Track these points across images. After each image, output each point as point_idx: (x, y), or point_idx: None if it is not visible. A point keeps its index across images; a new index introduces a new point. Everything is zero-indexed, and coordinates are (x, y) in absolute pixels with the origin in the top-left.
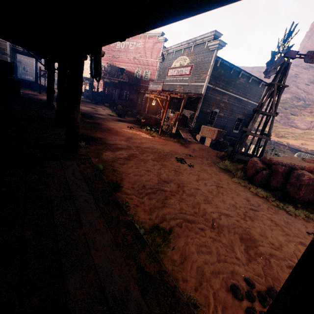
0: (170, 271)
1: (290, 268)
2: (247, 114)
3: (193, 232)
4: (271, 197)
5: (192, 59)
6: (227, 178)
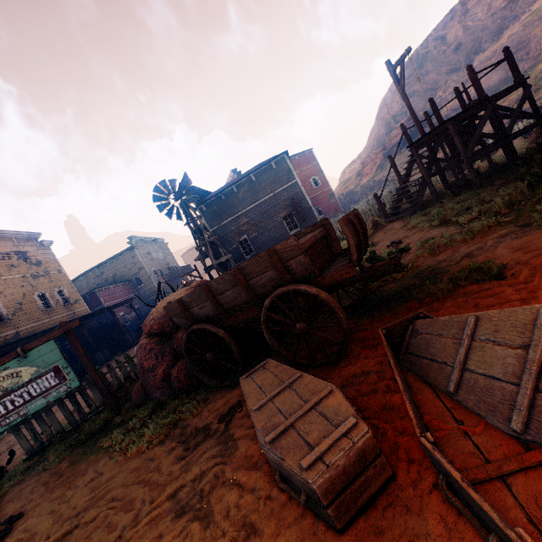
0: None
1: None
2: (291, 202)
3: None
4: None
5: None
6: None
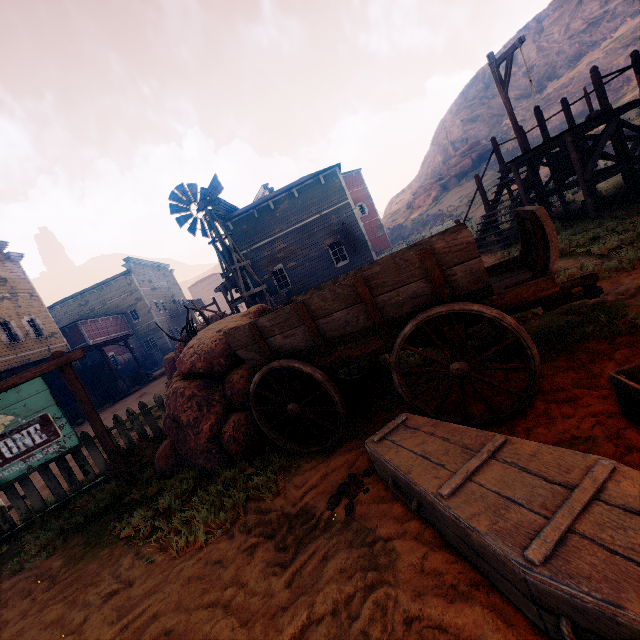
0: None
1: None
2: (341, 227)
3: None
4: None
5: None
6: None
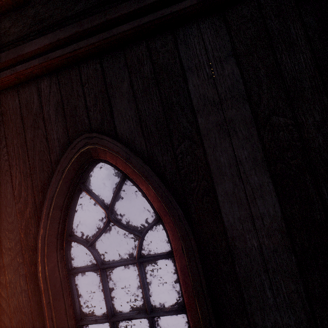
0: None
1: None
2: None
3: None
4: None
5: None
6: None
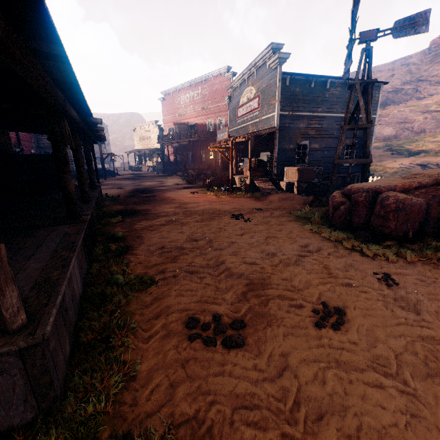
0: (132, 308)
1: (292, 306)
2: (360, 134)
3: (186, 281)
4: (350, 240)
5: (257, 88)
6: (295, 227)
